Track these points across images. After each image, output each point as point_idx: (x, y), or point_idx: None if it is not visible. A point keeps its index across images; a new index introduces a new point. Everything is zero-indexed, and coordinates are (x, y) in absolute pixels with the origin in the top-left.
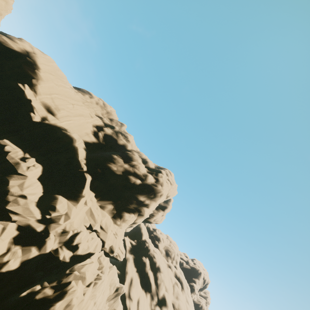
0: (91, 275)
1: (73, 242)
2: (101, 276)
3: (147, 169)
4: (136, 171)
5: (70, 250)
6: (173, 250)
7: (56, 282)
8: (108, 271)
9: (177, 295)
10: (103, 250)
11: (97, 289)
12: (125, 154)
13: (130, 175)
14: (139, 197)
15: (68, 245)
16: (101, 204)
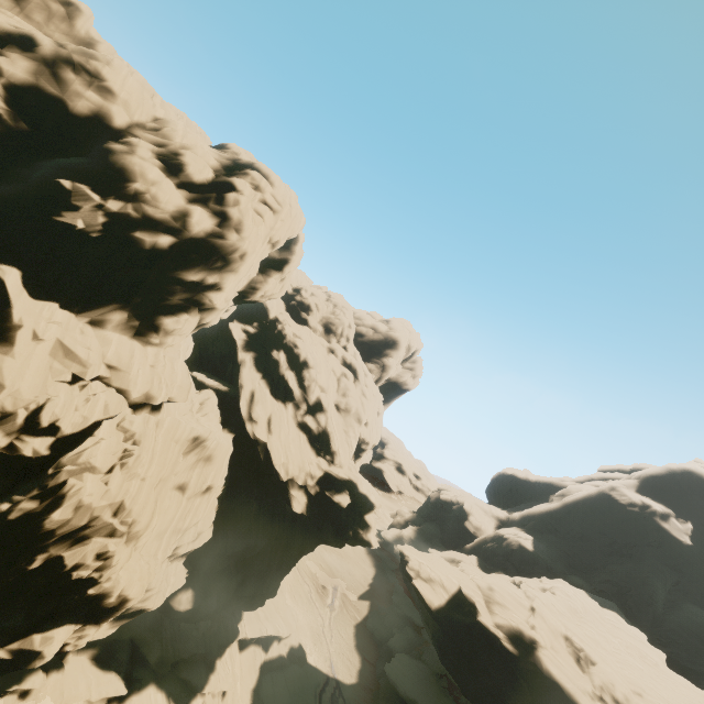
0: (108, 458)
1: (40, 424)
2: (133, 450)
3: (191, 191)
4: (148, 213)
5: (46, 435)
6: (339, 320)
7: (38, 489)
8: (153, 433)
9: (344, 392)
10: (135, 401)
11: (133, 467)
12: (103, 159)
13: (133, 229)
14: (185, 277)
15: (32, 430)
16: (91, 317)
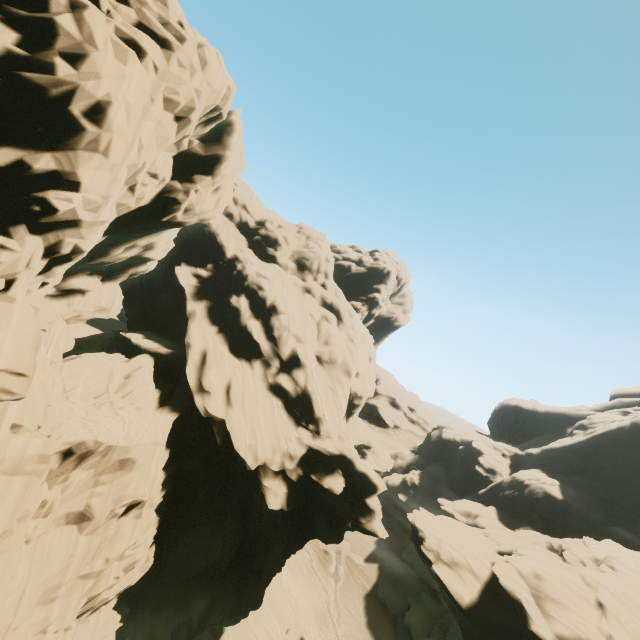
0: None
1: None
2: None
3: None
4: None
5: None
6: (314, 254)
7: None
8: None
9: (326, 339)
10: None
11: None
12: None
13: None
14: None
15: None
16: None
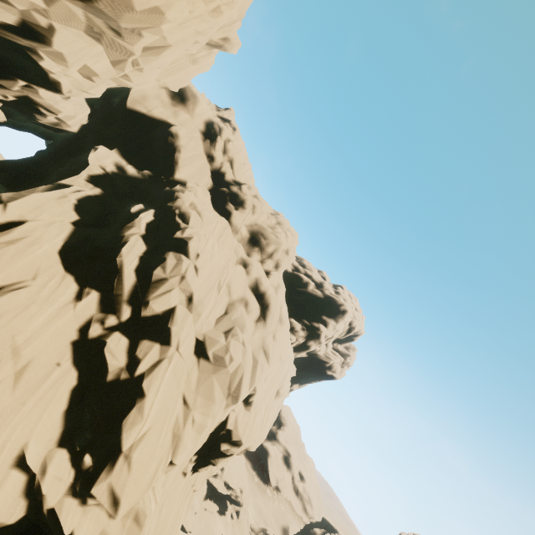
0: None
1: None
2: None
3: None
4: None
5: None
6: (276, 238)
7: None
8: None
9: (228, 326)
10: None
11: None
12: None
13: None
14: None
15: None
16: None
